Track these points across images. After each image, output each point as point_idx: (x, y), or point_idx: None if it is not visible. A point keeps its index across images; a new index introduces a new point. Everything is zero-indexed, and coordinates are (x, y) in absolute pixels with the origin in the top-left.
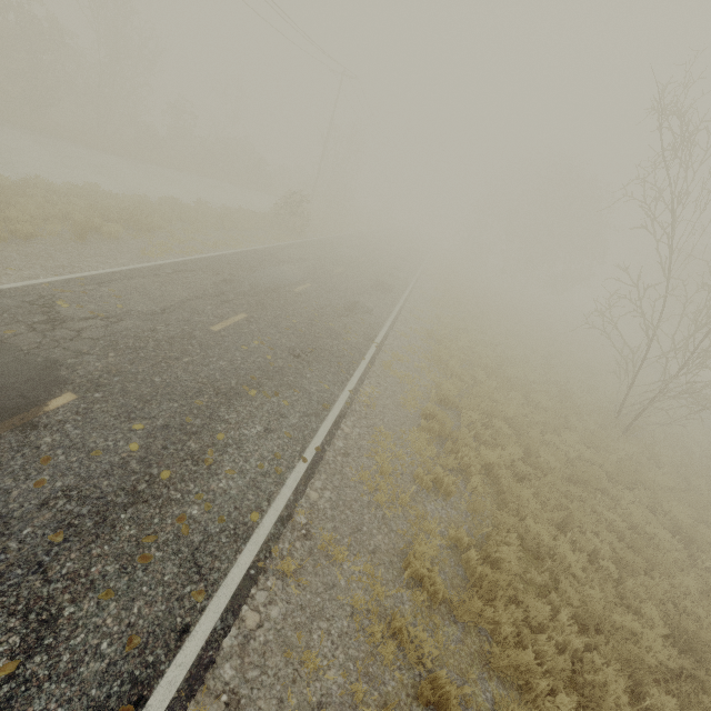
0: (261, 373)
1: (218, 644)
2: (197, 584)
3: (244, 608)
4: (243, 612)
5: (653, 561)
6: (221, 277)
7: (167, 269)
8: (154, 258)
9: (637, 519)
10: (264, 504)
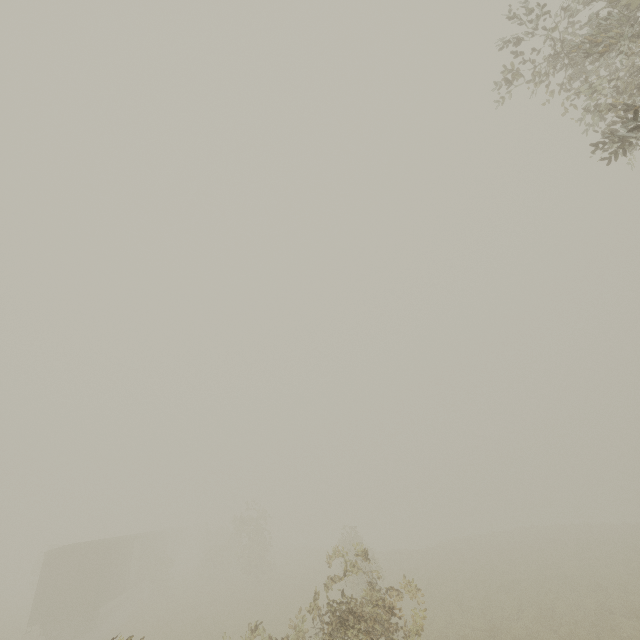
0: None
1: None
2: None
3: None
4: None
5: None
6: None
7: None
8: None
9: None
10: None
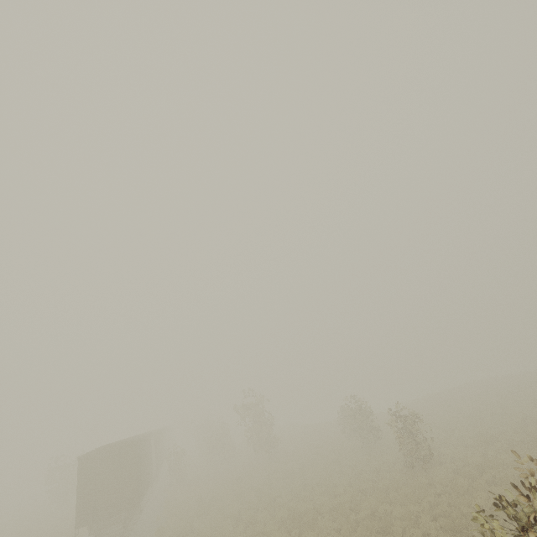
0: None
1: None
2: None
3: None
4: None
5: None
6: None
7: None
8: None
9: None
10: None
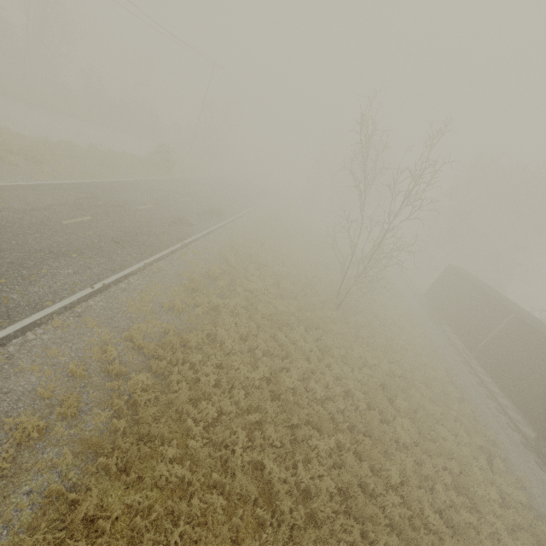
0: (86, 247)
1: (10, 340)
2: (5, 320)
3: (29, 332)
4: (28, 334)
5: (292, 355)
6: (84, 195)
7: (45, 187)
8: (40, 179)
9: (301, 340)
10: (57, 300)
